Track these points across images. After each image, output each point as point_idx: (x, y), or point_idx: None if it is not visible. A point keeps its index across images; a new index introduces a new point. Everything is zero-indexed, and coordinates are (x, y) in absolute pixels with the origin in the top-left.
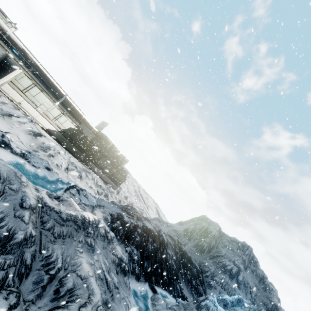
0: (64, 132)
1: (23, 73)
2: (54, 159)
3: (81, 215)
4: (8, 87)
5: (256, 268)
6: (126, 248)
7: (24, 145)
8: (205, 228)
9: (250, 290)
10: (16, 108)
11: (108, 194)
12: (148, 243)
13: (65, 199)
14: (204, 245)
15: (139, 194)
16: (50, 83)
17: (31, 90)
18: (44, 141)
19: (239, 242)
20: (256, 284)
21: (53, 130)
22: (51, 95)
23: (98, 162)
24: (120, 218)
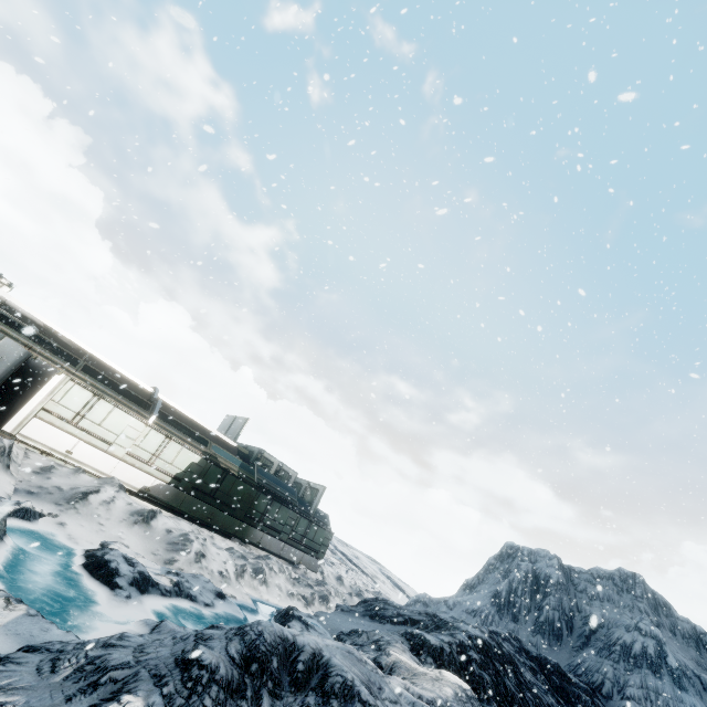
0: (179, 481)
1: (69, 381)
2: (207, 561)
3: (457, 686)
4: (36, 425)
5: (674, 620)
6: None
7: (147, 560)
8: (531, 574)
9: (700, 681)
10: (76, 469)
11: (324, 592)
12: (503, 679)
13: (392, 663)
14: (552, 617)
15: (340, 554)
16: (119, 378)
17: (91, 411)
18: (166, 525)
19: (612, 574)
20: (695, 658)
21: (154, 487)
22: (134, 407)
23: (266, 519)
24: (421, 644)
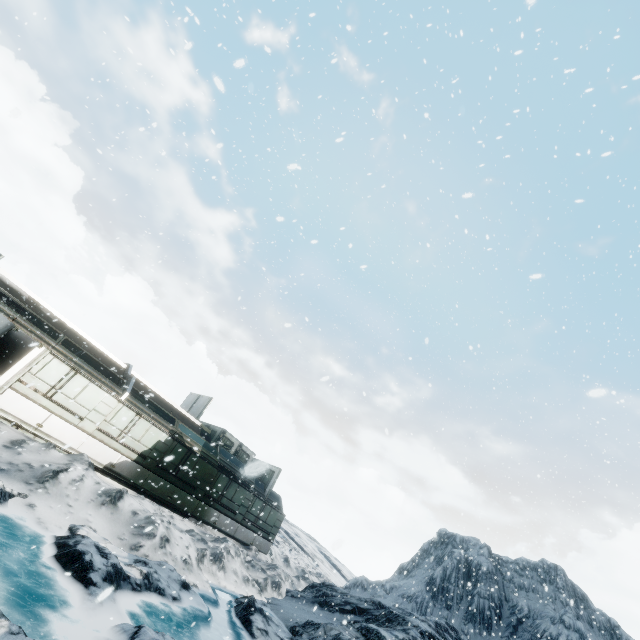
0: (145, 459)
1: (49, 354)
2: (171, 546)
3: None
4: (10, 396)
5: (591, 613)
6: None
7: (115, 546)
8: (464, 562)
9: None
10: (47, 444)
11: (276, 577)
12: None
13: None
14: (482, 606)
15: (283, 532)
16: (95, 353)
17: (67, 385)
18: (132, 506)
19: (536, 565)
20: None
21: (119, 464)
22: (108, 383)
23: (223, 499)
24: None
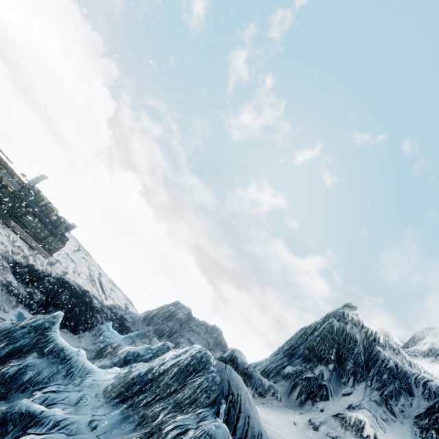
0: None
1: None
2: None
3: None
4: None
5: None
6: (26, 288)
7: None
8: (171, 312)
9: None
10: None
11: (28, 256)
12: (62, 294)
13: None
14: (165, 329)
15: (98, 281)
16: None
17: None
18: None
19: (209, 325)
20: None
21: None
22: None
23: (22, 219)
24: (30, 266)
